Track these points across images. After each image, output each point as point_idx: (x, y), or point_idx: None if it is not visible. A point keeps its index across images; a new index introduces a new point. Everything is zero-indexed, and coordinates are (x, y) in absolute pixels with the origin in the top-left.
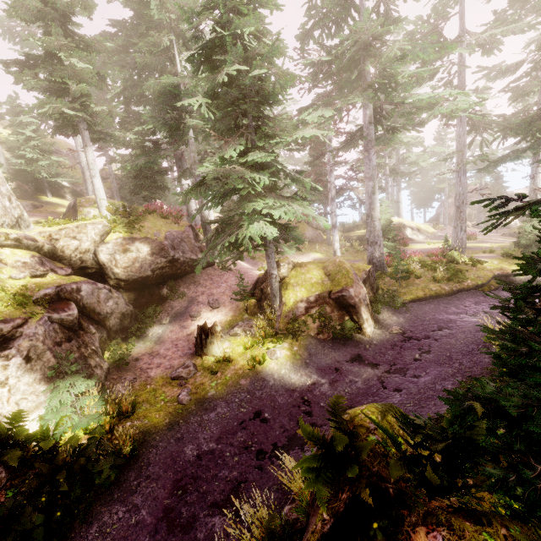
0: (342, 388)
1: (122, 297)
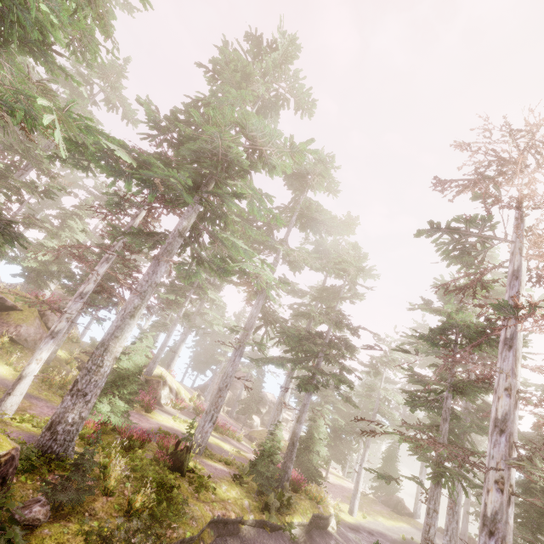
0: None
1: None
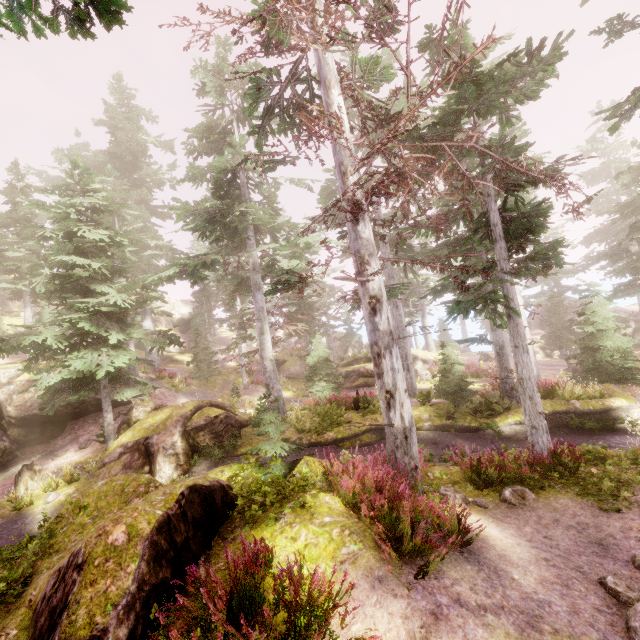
0: None
1: None
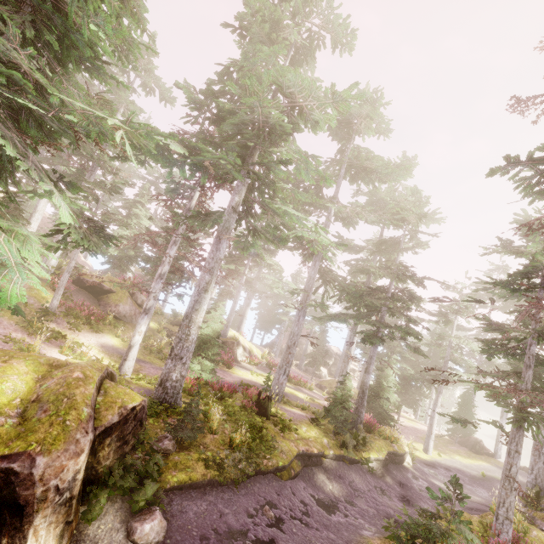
0: None
1: None
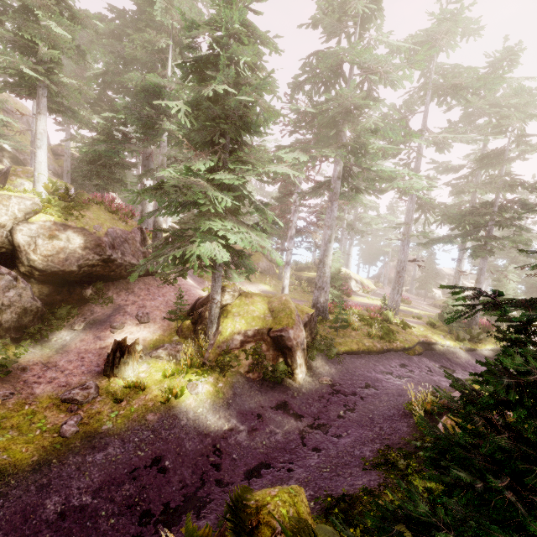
0: (261, 439)
1: (31, 289)
